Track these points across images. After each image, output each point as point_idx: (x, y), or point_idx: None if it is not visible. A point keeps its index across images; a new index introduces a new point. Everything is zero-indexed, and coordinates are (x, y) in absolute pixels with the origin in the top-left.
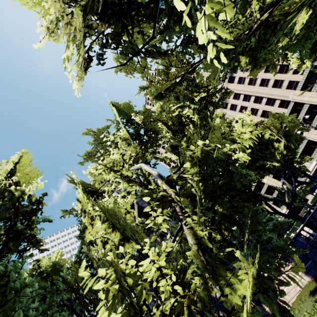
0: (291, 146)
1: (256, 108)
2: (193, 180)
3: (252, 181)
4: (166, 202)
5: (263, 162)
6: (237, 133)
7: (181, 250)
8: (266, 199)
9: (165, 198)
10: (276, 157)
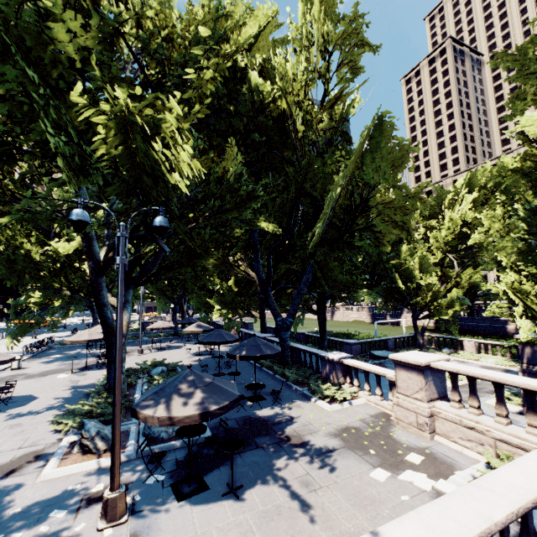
0: None
1: None
2: None
3: None
4: (449, 277)
5: None
6: None
7: None
8: None
9: (450, 276)
10: None
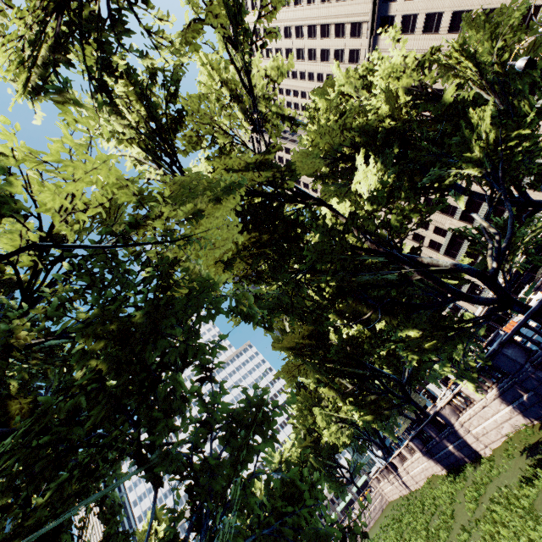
0: (521, 109)
1: (465, 8)
2: (247, 262)
3: (400, 230)
4: None
5: (440, 172)
6: (370, 107)
7: (293, 367)
8: (433, 270)
9: None
10: (472, 152)
